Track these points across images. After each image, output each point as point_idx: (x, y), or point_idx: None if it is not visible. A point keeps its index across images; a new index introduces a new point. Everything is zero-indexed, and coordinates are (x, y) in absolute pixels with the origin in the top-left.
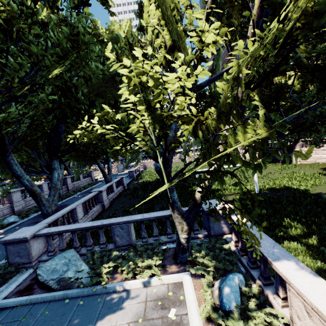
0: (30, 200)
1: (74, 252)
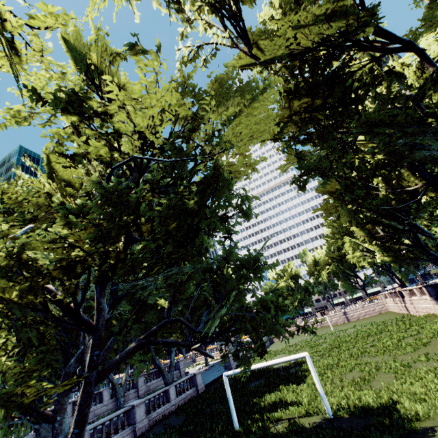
0: None
1: None
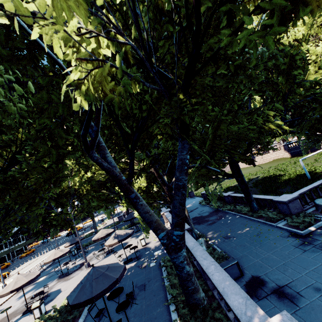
0: None
1: None
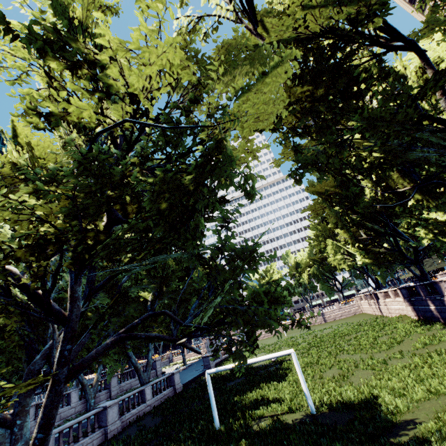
0: None
1: None
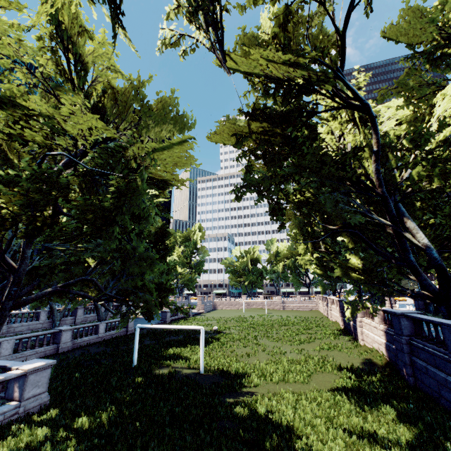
0: (17, 326)
1: None
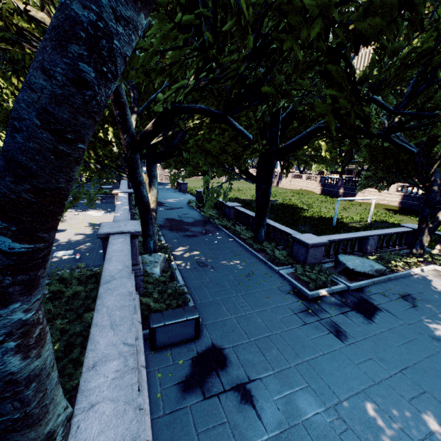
0: None
1: (350, 256)
